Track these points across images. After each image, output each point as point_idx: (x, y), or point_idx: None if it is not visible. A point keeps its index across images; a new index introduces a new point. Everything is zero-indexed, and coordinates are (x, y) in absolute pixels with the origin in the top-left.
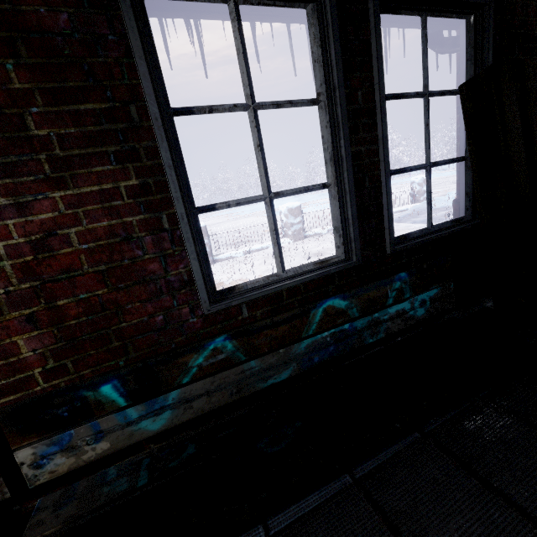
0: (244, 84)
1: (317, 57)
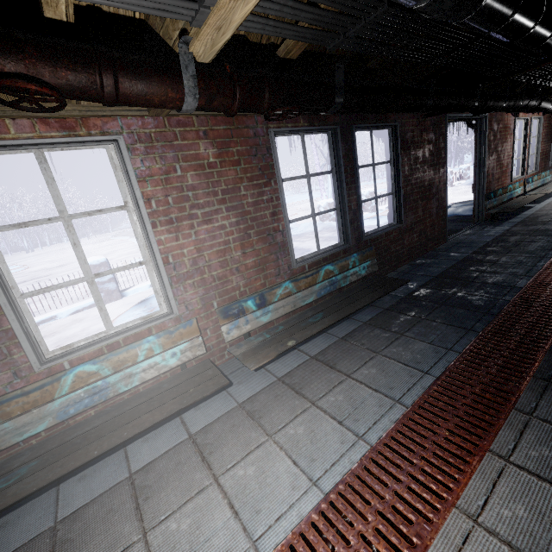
0: None
1: None
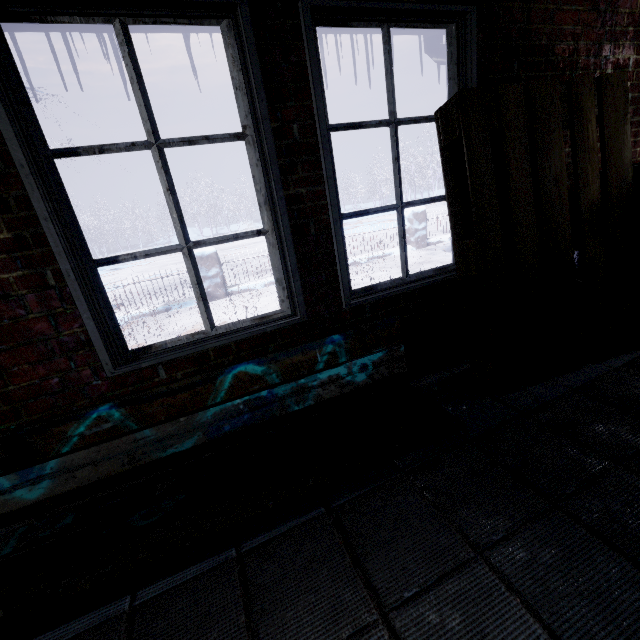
0: (143, 118)
1: (239, 83)
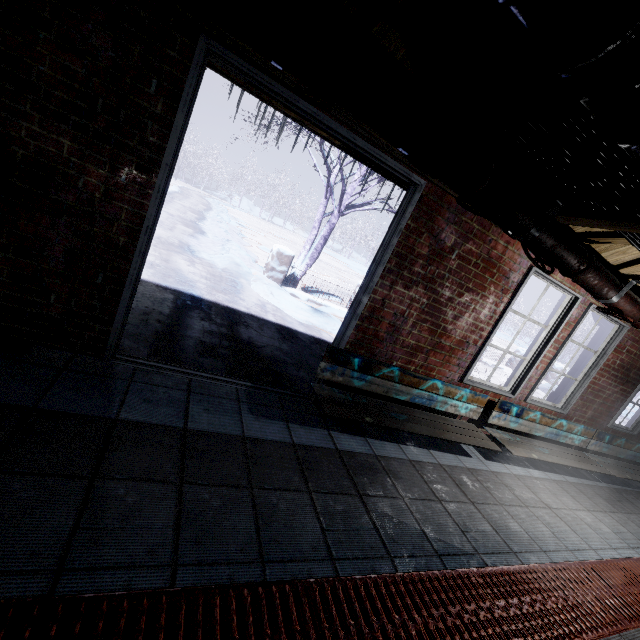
0: None
1: None
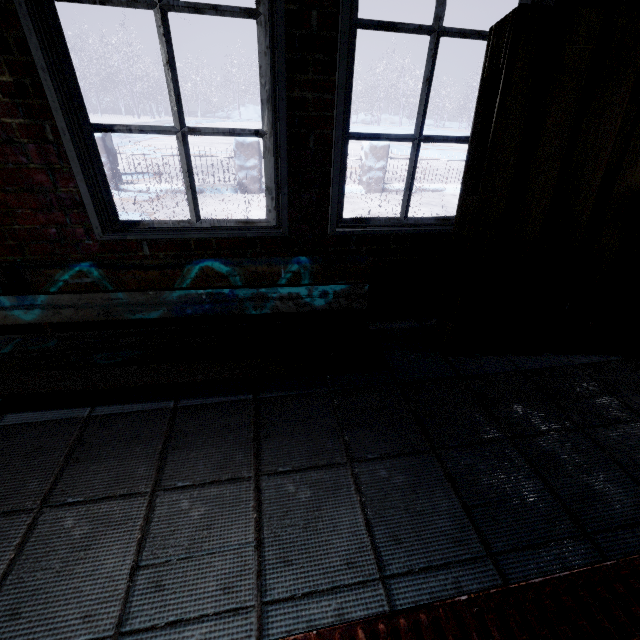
0: None
1: None
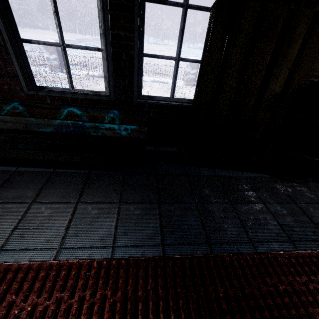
0: None
1: None
